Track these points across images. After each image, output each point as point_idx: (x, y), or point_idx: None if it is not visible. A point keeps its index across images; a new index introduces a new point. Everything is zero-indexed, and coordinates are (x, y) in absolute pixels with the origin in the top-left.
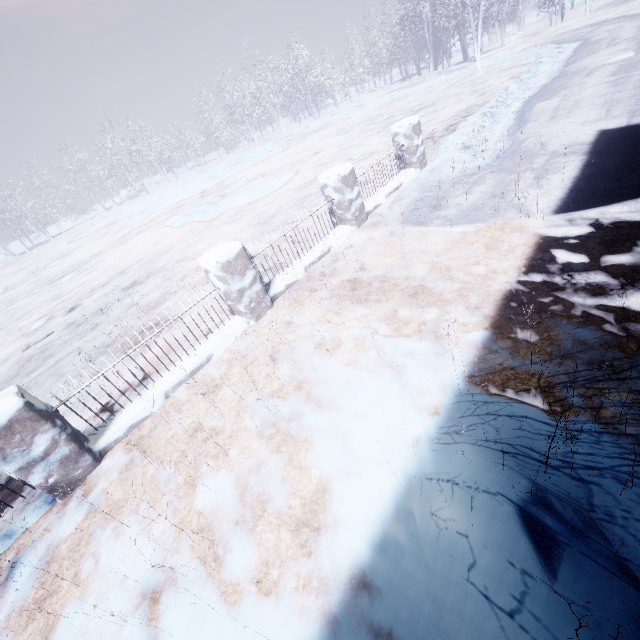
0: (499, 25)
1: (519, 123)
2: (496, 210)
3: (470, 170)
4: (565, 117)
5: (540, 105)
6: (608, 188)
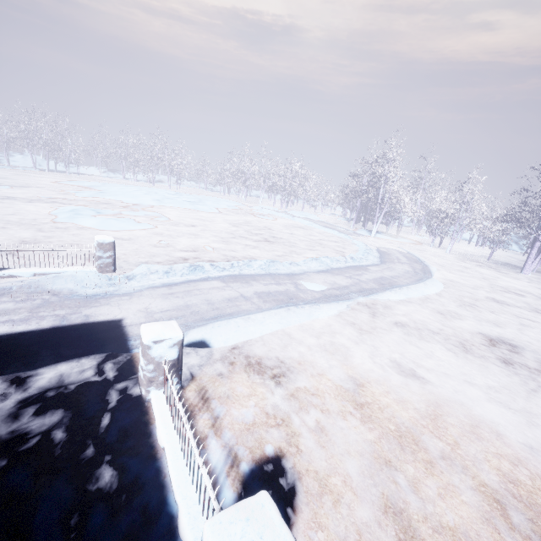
0: (398, 225)
1: (172, 284)
2: None
3: (67, 291)
4: (166, 298)
5: (211, 282)
6: None
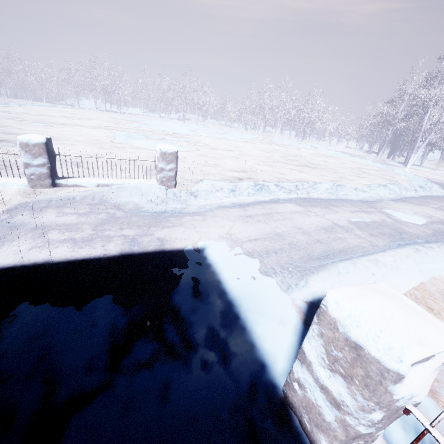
0: (441, 155)
1: (243, 204)
2: None
3: (132, 205)
4: (246, 221)
5: (285, 205)
6: None
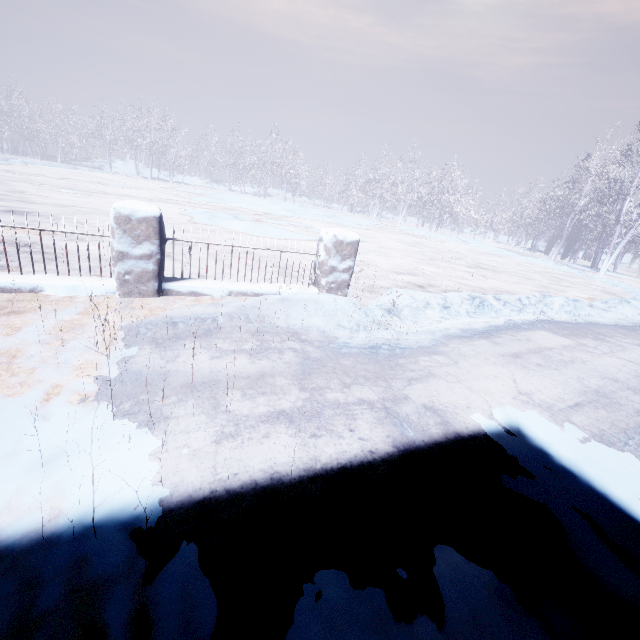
0: None
1: (481, 332)
2: (129, 412)
3: (318, 334)
4: (523, 366)
5: (540, 333)
6: (214, 584)
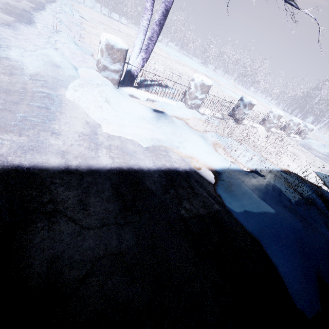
0: None
1: None
2: (325, 160)
3: (317, 150)
4: None
5: None
6: None
